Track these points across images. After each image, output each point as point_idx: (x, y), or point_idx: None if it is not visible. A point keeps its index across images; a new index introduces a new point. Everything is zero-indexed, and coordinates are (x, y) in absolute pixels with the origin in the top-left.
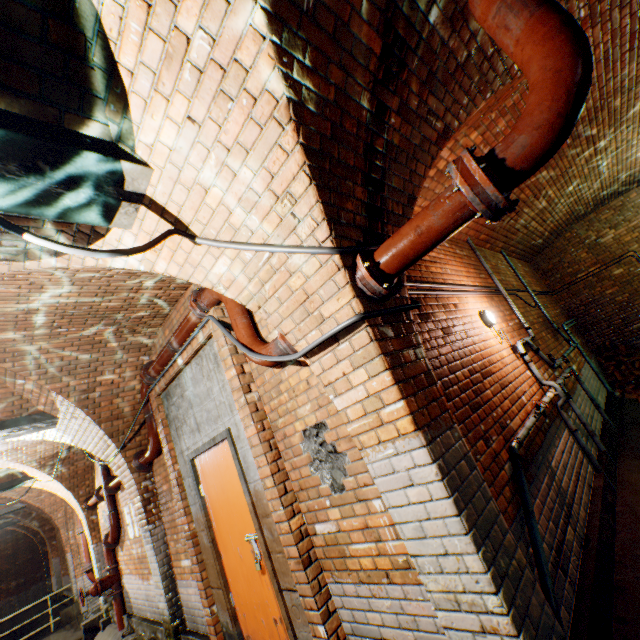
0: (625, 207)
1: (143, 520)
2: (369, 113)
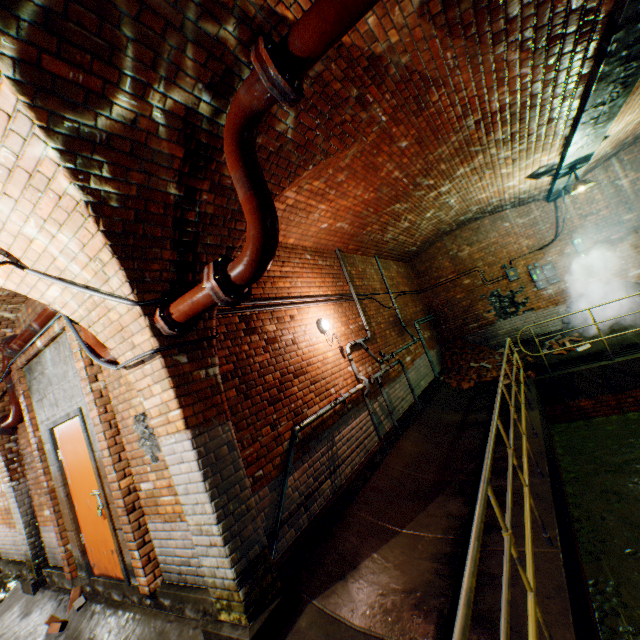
0: (480, 230)
1: (7, 478)
2: (178, 196)
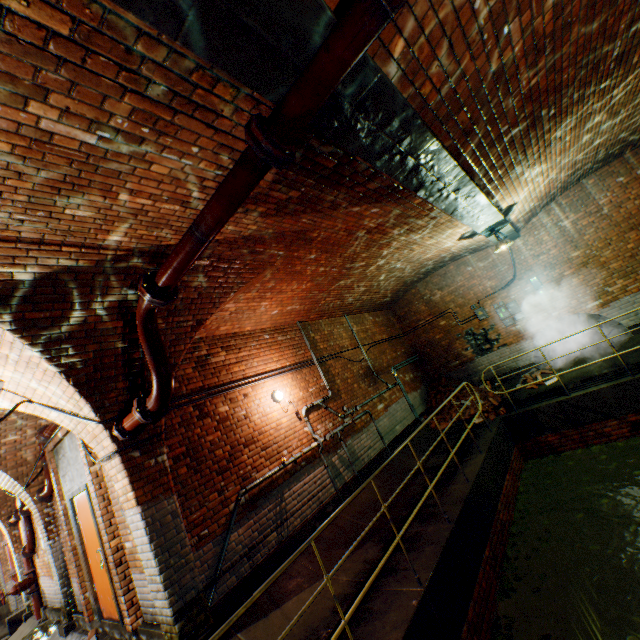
0: (447, 275)
1: (46, 537)
2: (124, 347)
